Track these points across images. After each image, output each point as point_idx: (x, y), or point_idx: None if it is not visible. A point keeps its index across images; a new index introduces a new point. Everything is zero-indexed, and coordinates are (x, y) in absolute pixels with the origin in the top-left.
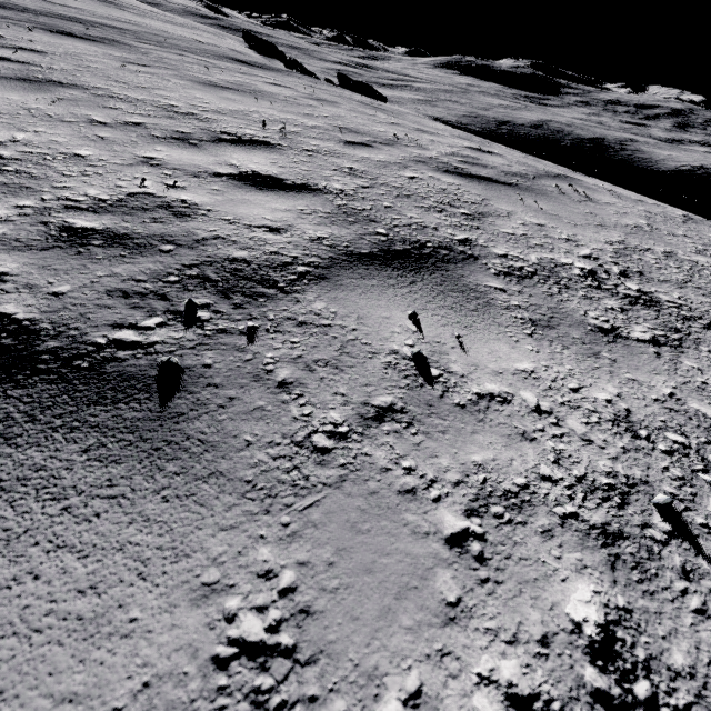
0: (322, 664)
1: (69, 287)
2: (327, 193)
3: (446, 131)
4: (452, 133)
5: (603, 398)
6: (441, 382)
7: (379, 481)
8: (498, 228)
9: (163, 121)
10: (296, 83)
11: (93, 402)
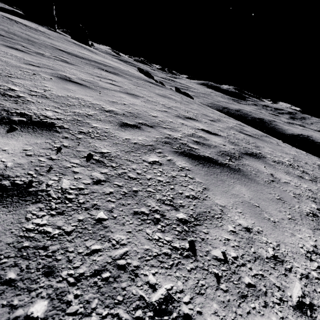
0: (287, 202)
1: (209, 152)
2: (222, 136)
3: (222, 115)
4: (224, 116)
5: (305, 186)
6: (277, 178)
7: (279, 188)
8: (264, 150)
9: (169, 110)
10: (173, 93)
11: (234, 171)
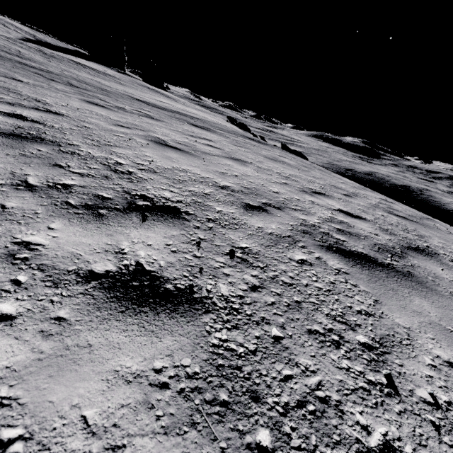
0: None
1: (361, 246)
2: (369, 221)
3: (354, 184)
4: (357, 186)
5: None
6: None
7: None
8: (432, 242)
9: (289, 182)
10: (283, 154)
11: (404, 275)
